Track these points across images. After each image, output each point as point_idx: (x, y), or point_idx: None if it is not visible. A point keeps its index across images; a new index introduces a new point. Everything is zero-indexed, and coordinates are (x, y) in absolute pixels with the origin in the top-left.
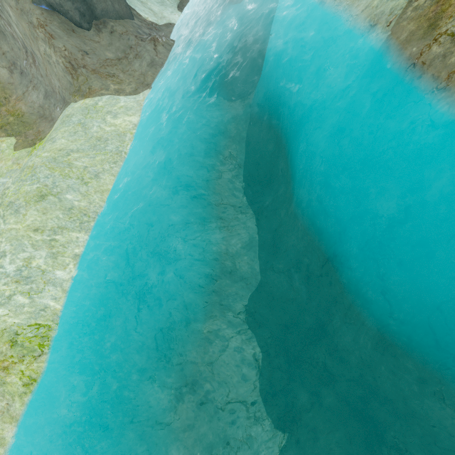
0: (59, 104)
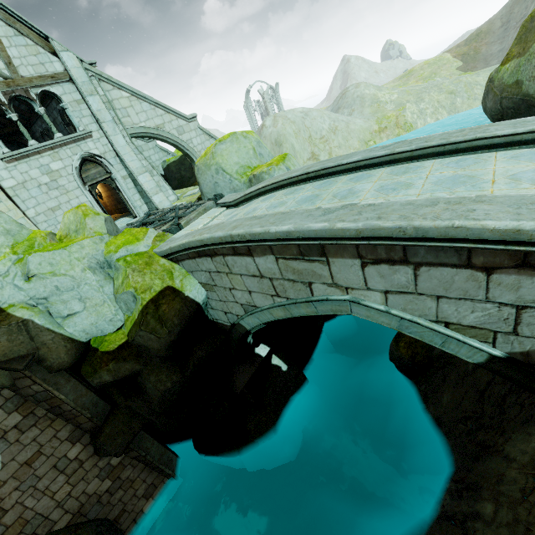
0: (500, 59)
